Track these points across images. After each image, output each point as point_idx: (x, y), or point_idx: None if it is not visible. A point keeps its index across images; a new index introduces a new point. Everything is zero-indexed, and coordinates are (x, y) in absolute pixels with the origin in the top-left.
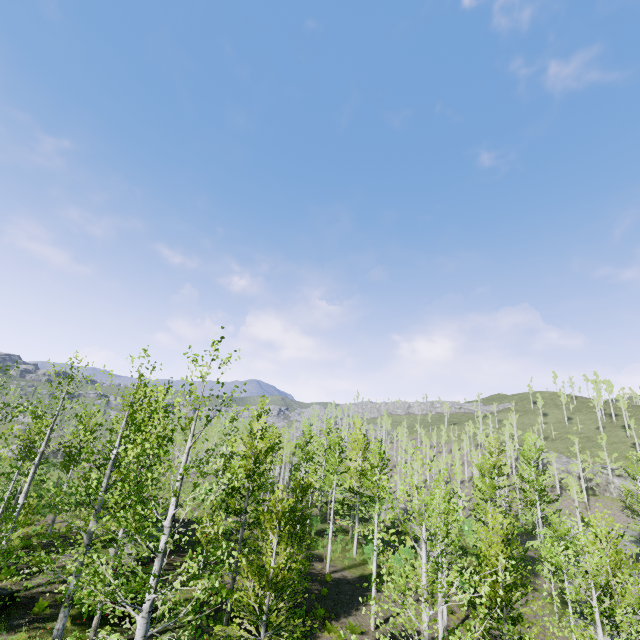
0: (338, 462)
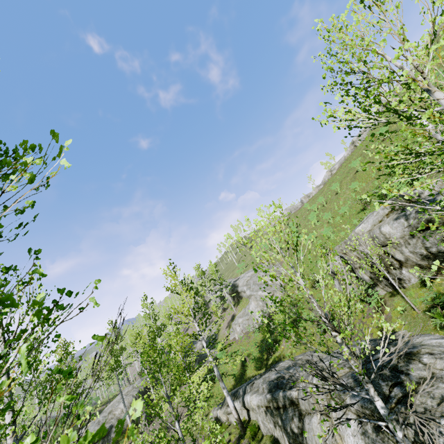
0: None
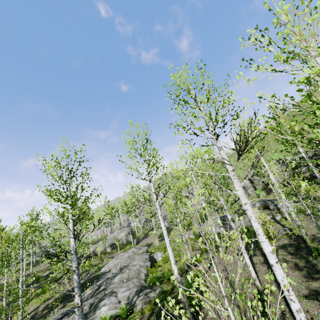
0: None
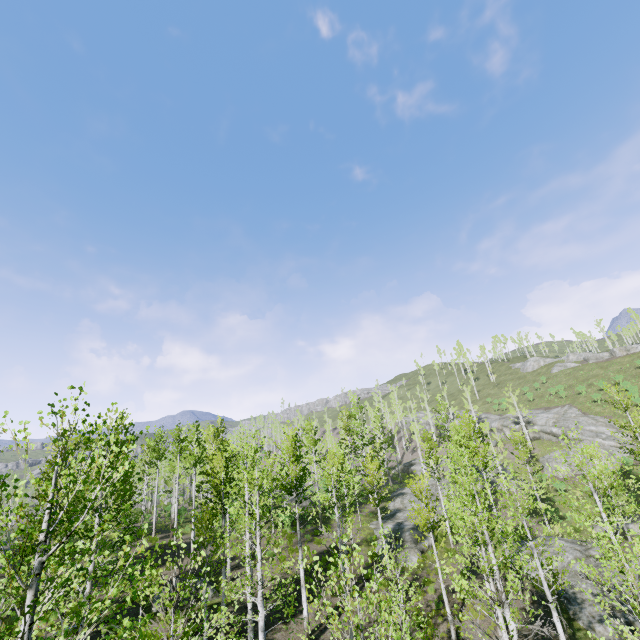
0: (179, 450)
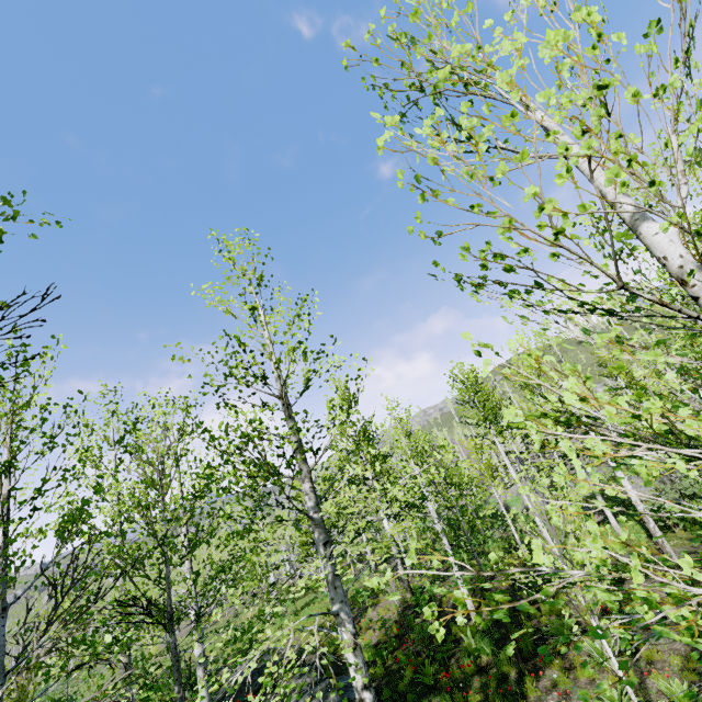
0: None
